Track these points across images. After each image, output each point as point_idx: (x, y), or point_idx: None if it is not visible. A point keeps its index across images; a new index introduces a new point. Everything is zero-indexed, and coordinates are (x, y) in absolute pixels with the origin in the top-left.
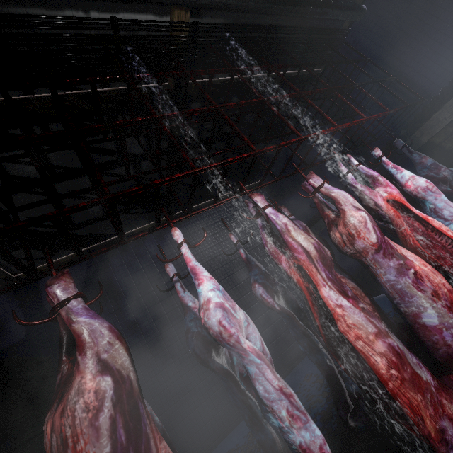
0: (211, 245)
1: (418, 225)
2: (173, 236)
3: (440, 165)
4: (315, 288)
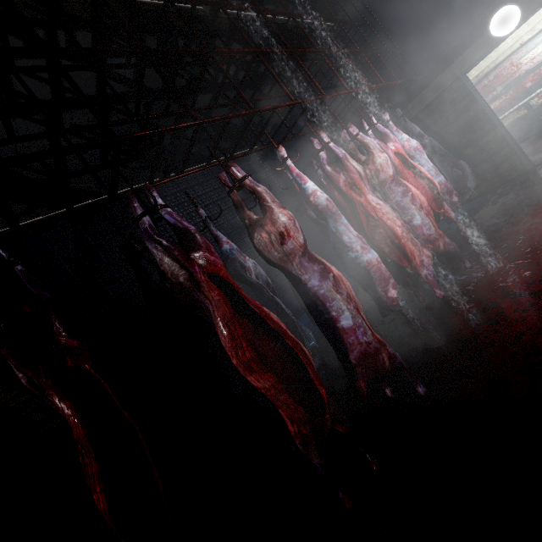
0: (214, 212)
1: (410, 173)
2: (281, 152)
3: (424, 135)
4: (359, 201)
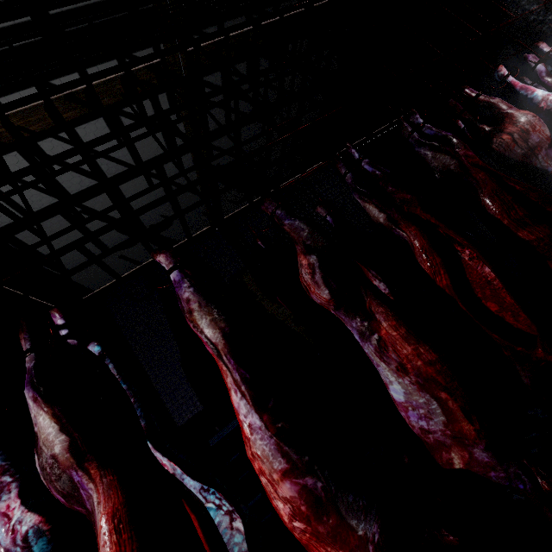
0: None
1: None
2: (500, 71)
3: None
4: None
